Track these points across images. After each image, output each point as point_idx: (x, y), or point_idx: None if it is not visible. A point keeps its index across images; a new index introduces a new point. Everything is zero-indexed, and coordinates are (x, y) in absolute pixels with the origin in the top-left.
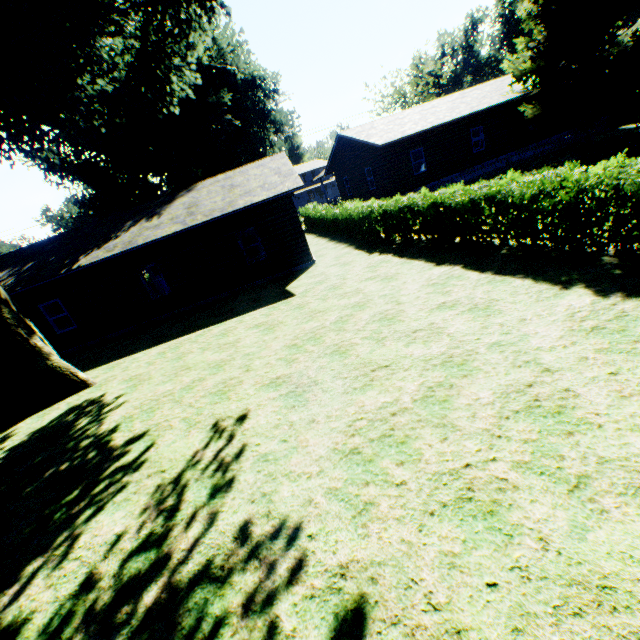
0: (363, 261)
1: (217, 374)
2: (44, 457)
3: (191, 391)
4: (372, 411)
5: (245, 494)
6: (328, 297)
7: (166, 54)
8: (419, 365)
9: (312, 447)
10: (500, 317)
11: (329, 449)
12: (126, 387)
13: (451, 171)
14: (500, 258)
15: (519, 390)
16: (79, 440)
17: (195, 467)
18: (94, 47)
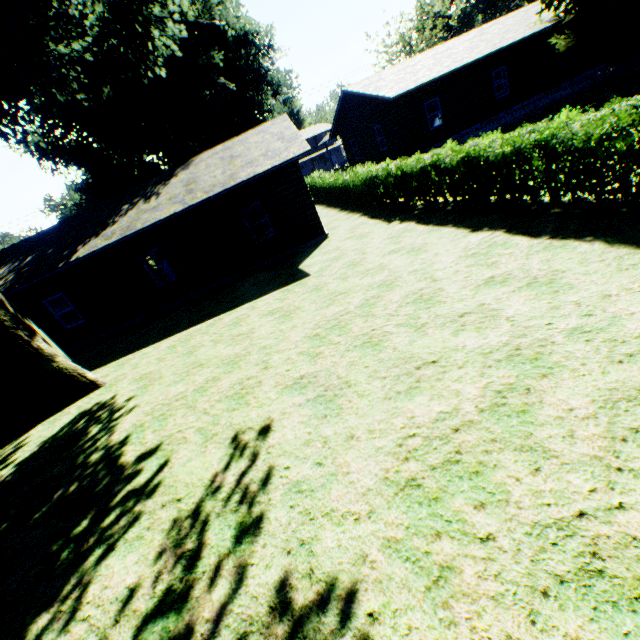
0: (382, 232)
1: (232, 372)
2: (53, 474)
3: (205, 394)
4: (426, 425)
5: (278, 540)
6: (348, 276)
7: (142, 1)
8: (477, 360)
9: (355, 475)
10: (573, 293)
11: (378, 479)
12: (136, 388)
13: (471, 122)
14: (552, 218)
15: (630, 397)
16: (89, 454)
17: (215, 496)
18: (62, 3)
